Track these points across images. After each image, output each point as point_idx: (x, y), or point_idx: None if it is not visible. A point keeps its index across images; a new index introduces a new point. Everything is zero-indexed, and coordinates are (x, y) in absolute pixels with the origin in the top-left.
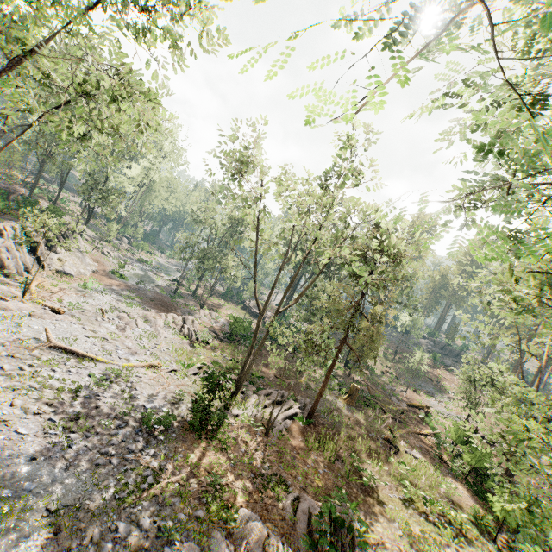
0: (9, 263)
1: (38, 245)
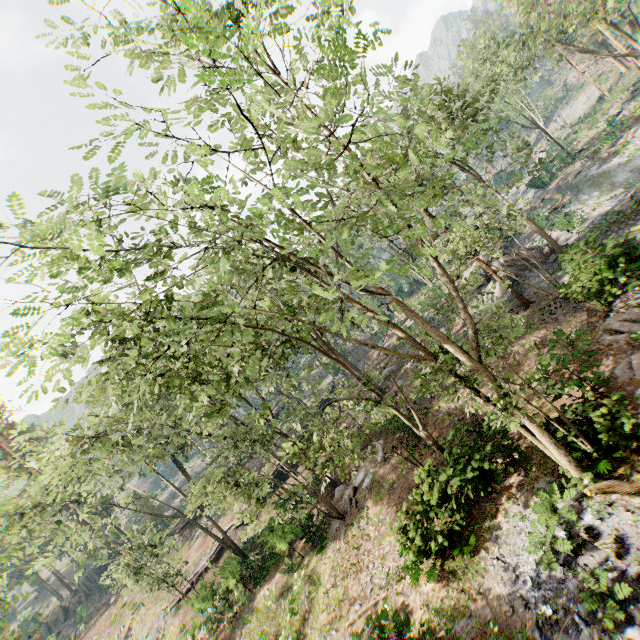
0: None
1: None
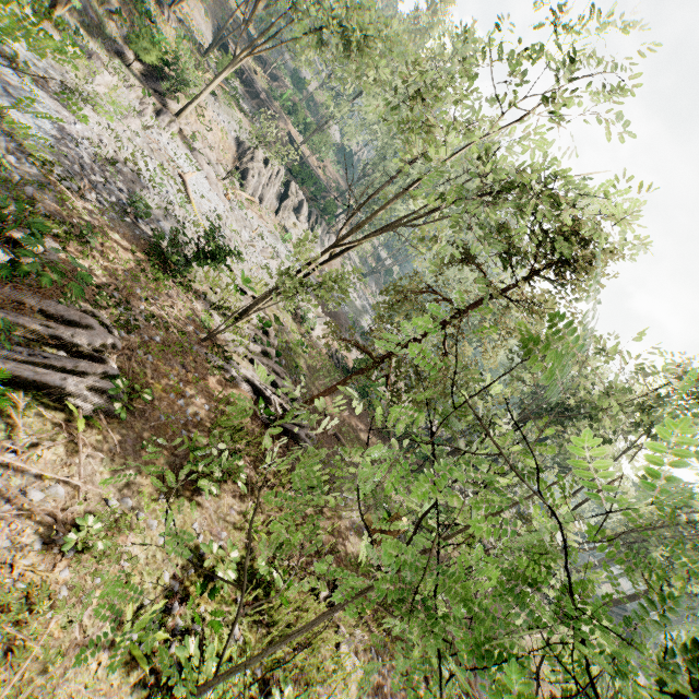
0: (251, 179)
1: (257, 147)
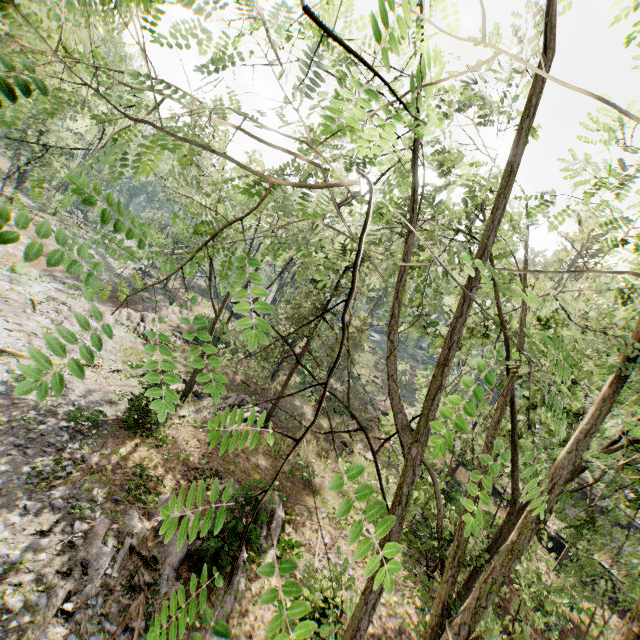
0: None
1: None
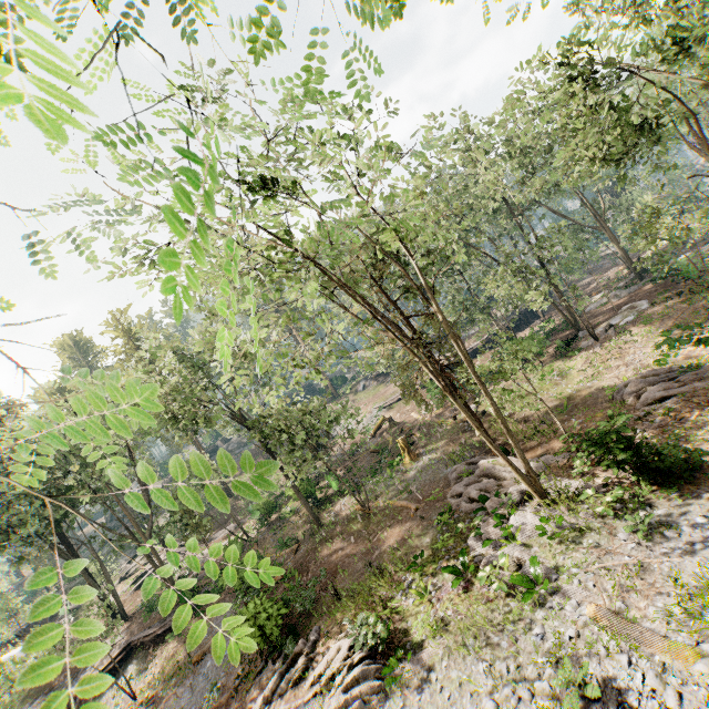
0: None
1: None
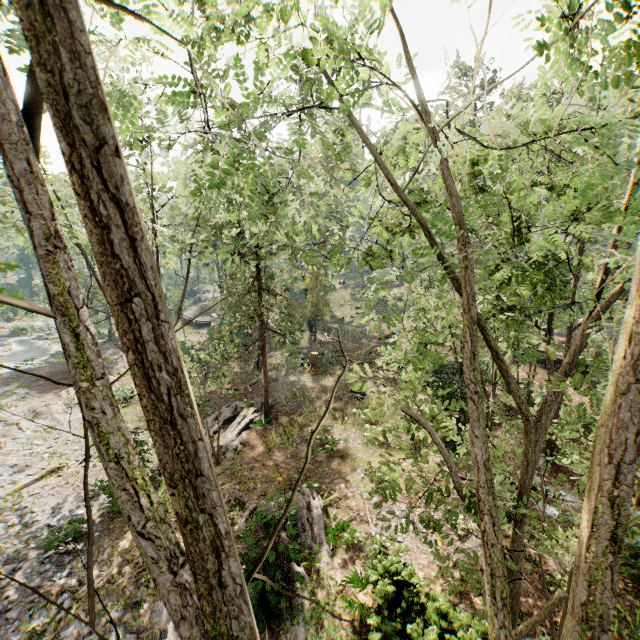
0: None
1: None
